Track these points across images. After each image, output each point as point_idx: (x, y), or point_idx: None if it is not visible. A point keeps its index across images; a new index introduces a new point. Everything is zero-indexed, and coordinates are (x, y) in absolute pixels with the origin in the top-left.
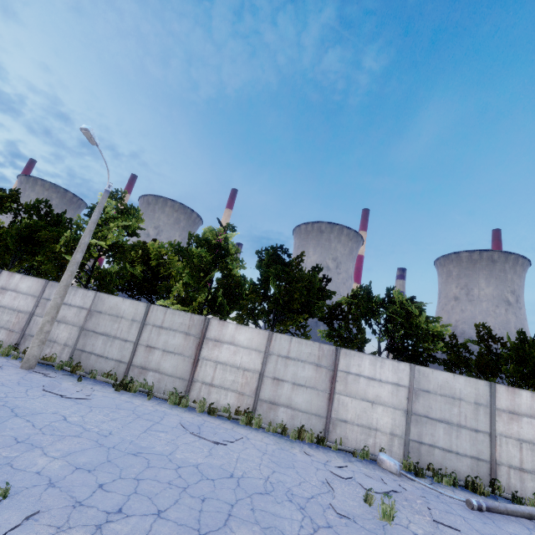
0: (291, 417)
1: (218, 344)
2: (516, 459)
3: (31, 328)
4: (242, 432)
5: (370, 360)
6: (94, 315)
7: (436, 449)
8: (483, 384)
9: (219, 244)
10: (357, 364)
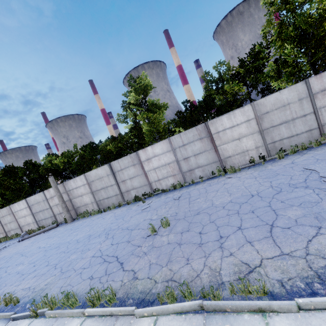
0: (14, 232)
1: None
2: (58, 211)
3: None
4: None
5: (17, 204)
6: None
7: (43, 220)
8: (41, 193)
9: None
10: (15, 208)
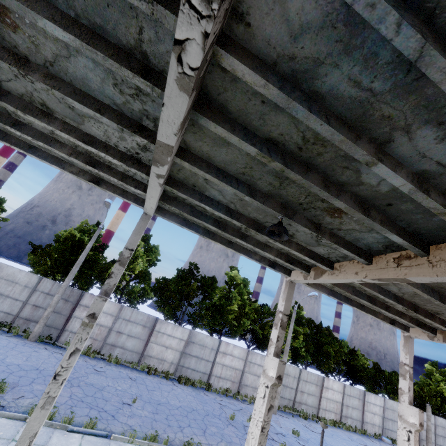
0: (352, 422)
1: (327, 390)
2: None
3: (244, 380)
4: (354, 435)
5: (374, 396)
6: None
7: (389, 430)
8: None
9: (300, 320)
10: (370, 398)
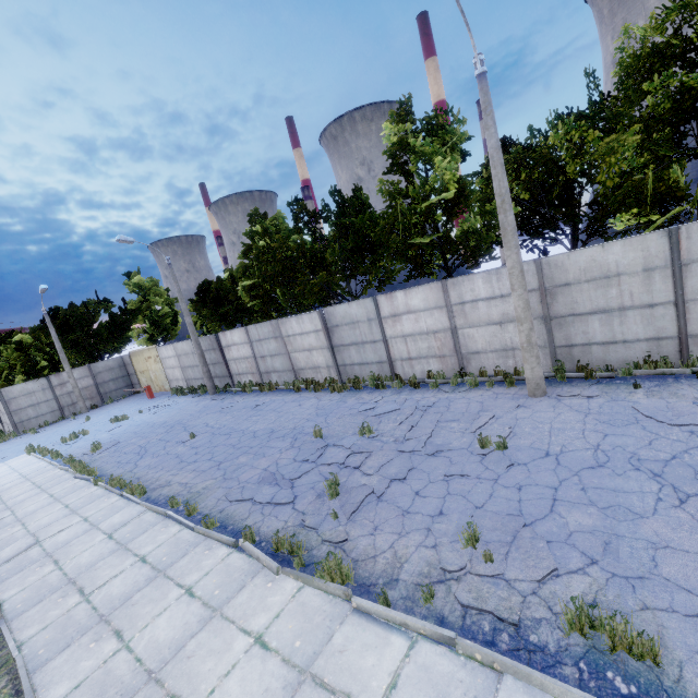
0: None
1: None
2: None
3: (464, 345)
4: None
5: None
6: (556, 294)
7: None
8: None
9: None
10: None
